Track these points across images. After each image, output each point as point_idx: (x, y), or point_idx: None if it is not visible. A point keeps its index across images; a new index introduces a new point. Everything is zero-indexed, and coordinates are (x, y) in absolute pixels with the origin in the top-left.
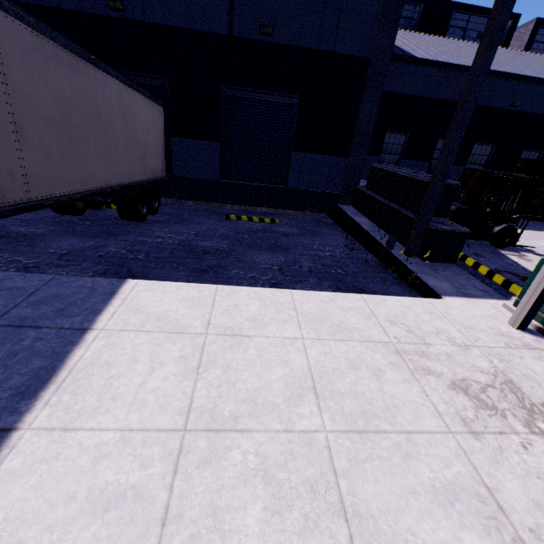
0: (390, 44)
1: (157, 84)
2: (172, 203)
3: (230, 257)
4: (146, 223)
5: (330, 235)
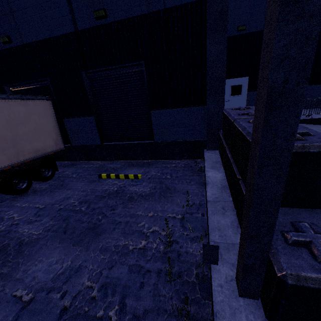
0: None
1: (46, 84)
2: (81, 162)
3: (7, 265)
4: (24, 195)
5: (179, 195)
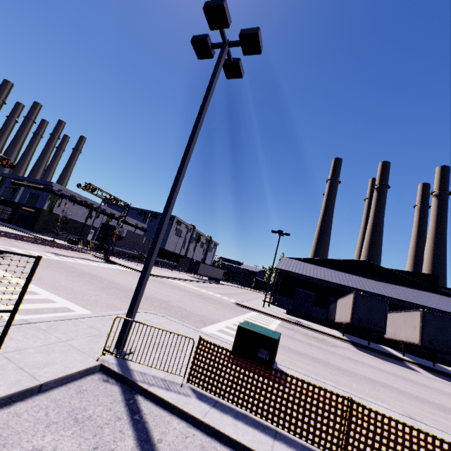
0: None
1: None
2: None
3: None
4: None
5: None
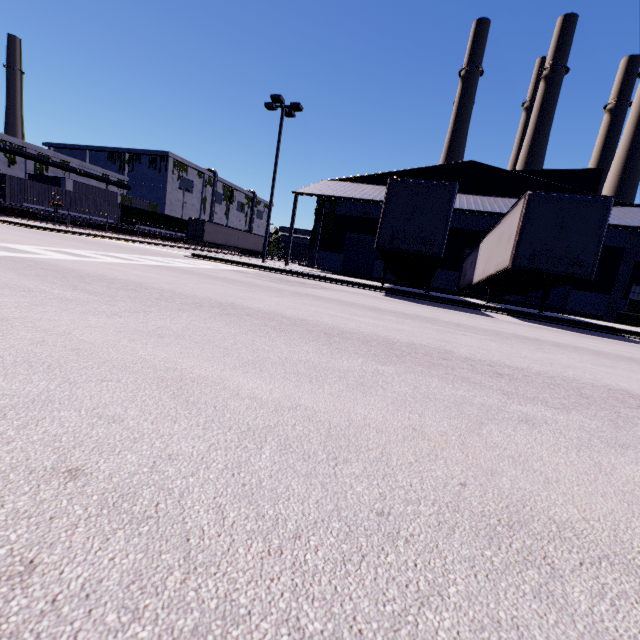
0: (638, 242)
1: None
2: None
3: None
4: None
5: None
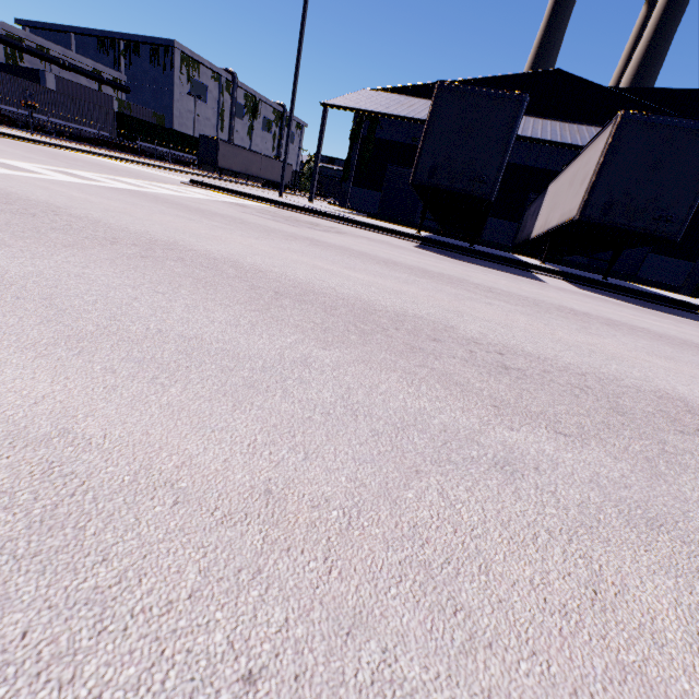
0: None
1: None
2: None
3: None
4: None
5: None
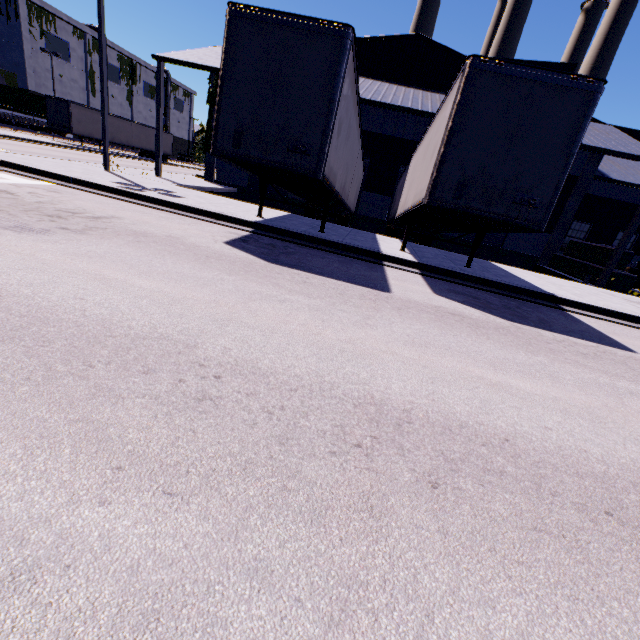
0: (594, 170)
1: None
2: None
3: None
4: None
5: None
